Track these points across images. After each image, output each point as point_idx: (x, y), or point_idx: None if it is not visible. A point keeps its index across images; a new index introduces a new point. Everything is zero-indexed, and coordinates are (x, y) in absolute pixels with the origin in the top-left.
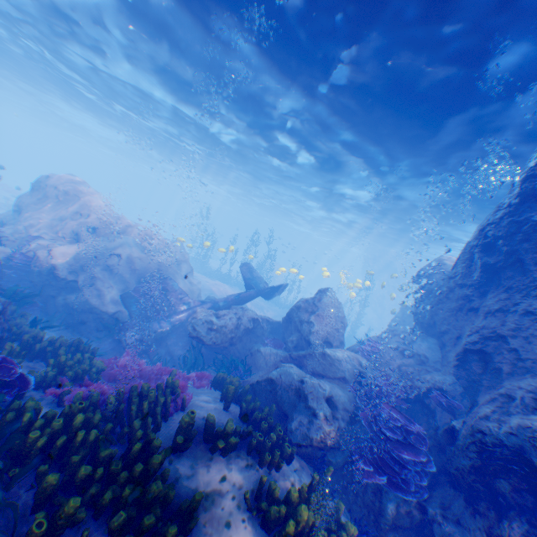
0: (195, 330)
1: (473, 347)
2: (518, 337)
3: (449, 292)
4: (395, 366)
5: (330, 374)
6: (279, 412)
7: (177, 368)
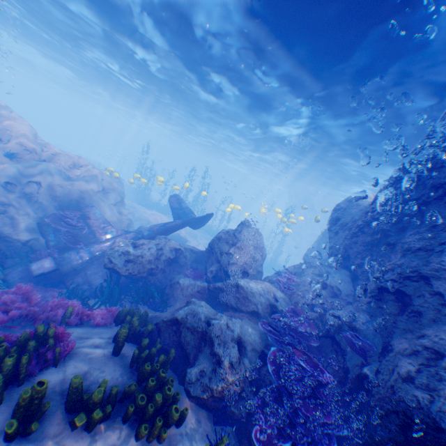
0: (109, 260)
1: (391, 287)
2: (444, 280)
3: (365, 227)
4: (309, 298)
5: (243, 308)
6: (183, 354)
7: (79, 304)
